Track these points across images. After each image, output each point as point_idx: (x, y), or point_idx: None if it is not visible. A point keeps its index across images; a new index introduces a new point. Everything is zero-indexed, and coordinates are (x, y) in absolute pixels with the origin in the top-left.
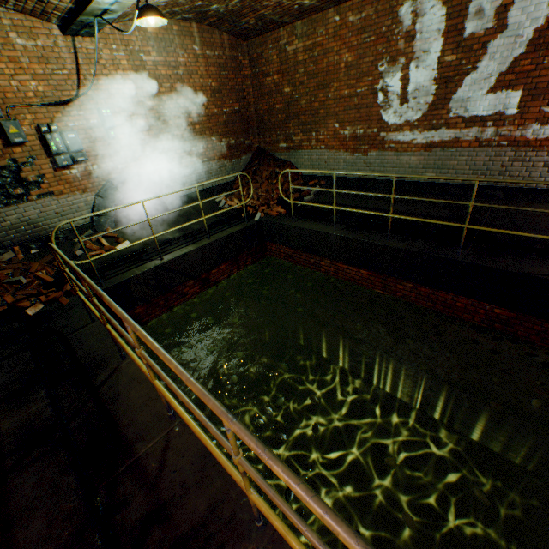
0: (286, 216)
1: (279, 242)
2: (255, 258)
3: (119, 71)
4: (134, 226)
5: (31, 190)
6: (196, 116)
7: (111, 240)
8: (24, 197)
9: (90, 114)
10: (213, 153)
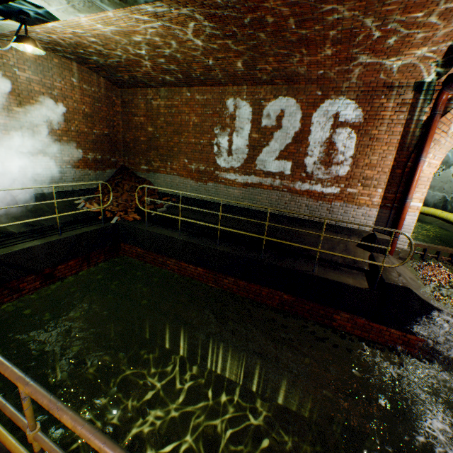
0: (141, 222)
1: (132, 243)
2: (108, 256)
3: None
4: None
5: None
6: (65, 129)
7: None
8: None
9: None
10: (78, 162)
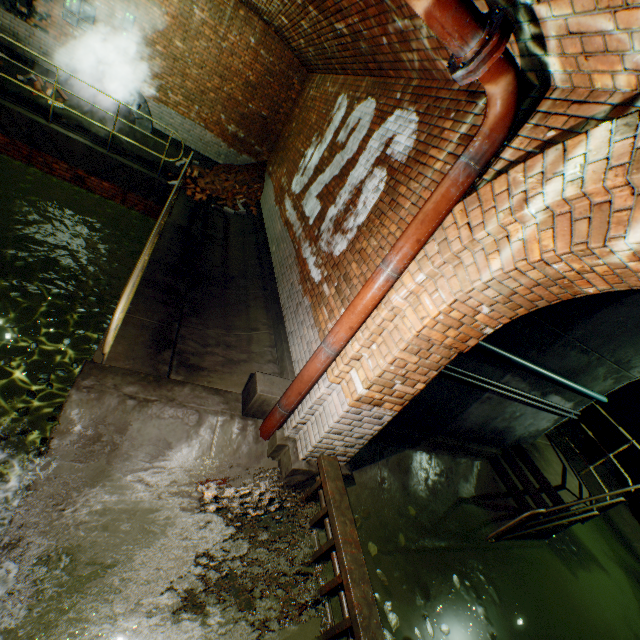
0: (189, 200)
1: None
2: (149, 212)
3: (167, 3)
4: (91, 108)
5: (34, 17)
6: (217, 86)
7: (59, 98)
8: (25, 17)
9: (120, 10)
10: (215, 126)
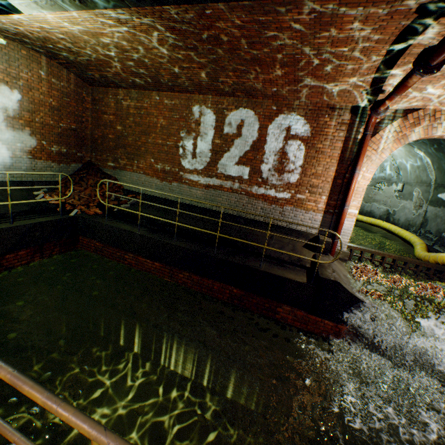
0: (102, 216)
1: (91, 236)
2: (64, 249)
3: None
4: None
5: None
6: (29, 120)
7: None
8: None
9: None
10: (41, 153)
